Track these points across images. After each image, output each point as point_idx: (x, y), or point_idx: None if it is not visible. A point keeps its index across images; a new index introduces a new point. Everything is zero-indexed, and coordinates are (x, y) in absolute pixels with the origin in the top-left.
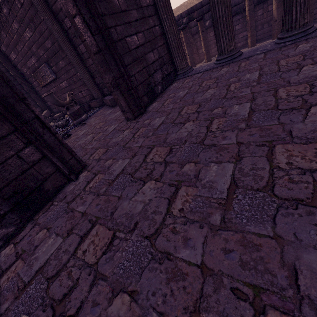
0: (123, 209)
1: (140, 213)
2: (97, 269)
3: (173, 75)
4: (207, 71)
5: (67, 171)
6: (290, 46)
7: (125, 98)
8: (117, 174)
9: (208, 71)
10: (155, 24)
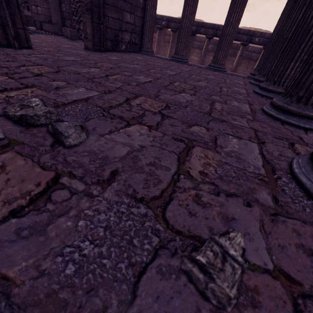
0: (70, 68)
1: (84, 72)
2: (41, 74)
3: (138, 47)
4: (163, 59)
5: (13, 33)
6: (211, 70)
7: (92, 27)
8: (68, 59)
9: (163, 59)
10: None
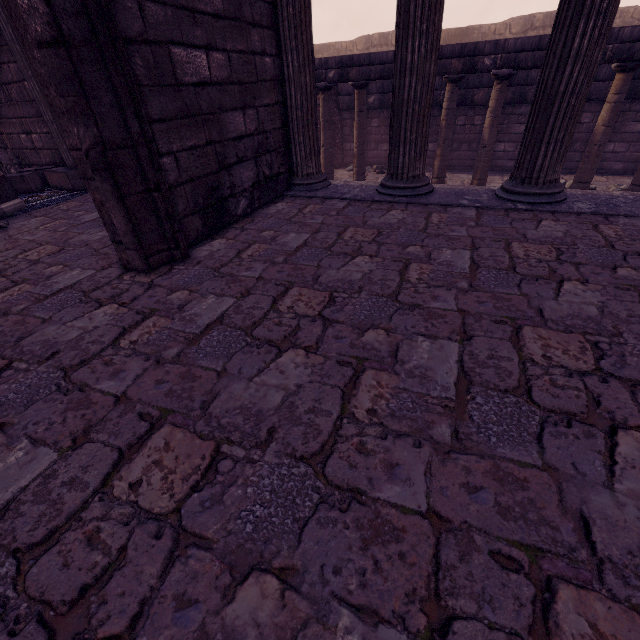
0: None
1: None
2: None
3: (282, 181)
4: (360, 202)
5: None
6: (525, 214)
7: (127, 210)
8: None
9: (361, 202)
10: (265, 49)
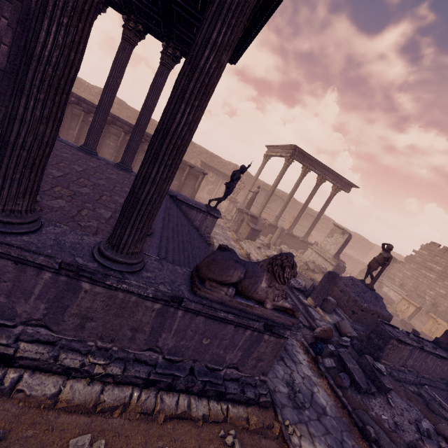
0: None
1: None
2: None
3: None
4: (70, 147)
5: None
6: (118, 169)
7: None
8: None
9: (71, 147)
10: None
